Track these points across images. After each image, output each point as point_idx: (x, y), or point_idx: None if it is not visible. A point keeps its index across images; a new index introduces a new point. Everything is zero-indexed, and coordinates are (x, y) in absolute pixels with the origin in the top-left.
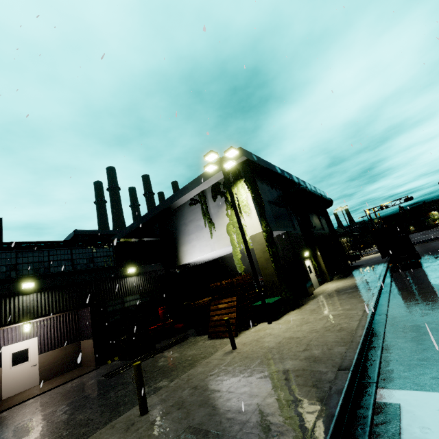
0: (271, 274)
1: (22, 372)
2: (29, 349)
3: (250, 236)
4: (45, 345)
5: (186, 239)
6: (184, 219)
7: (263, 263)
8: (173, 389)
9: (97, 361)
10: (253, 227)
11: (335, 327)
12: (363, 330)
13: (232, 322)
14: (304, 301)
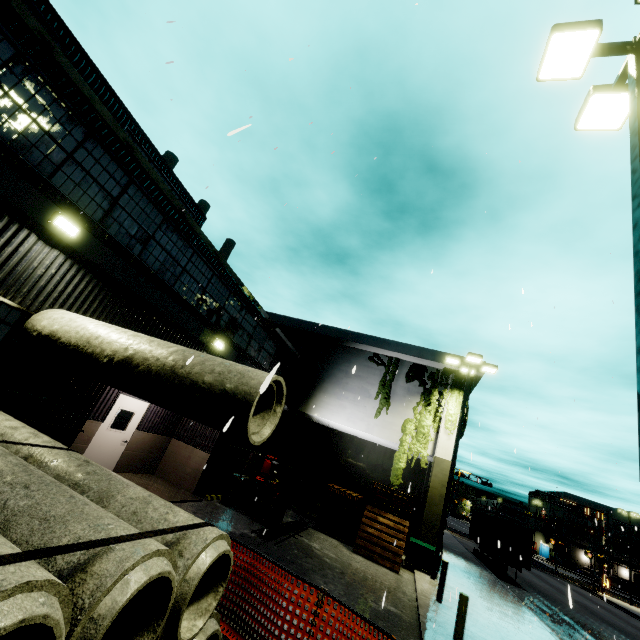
0: (438, 515)
1: (111, 442)
2: (134, 414)
3: (436, 457)
4: (148, 420)
5: (336, 390)
6: (349, 367)
7: (434, 497)
8: (440, 632)
9: (196, 487)
10: (446, 450)
11: None
12: None
13: (397, 551)
14: None
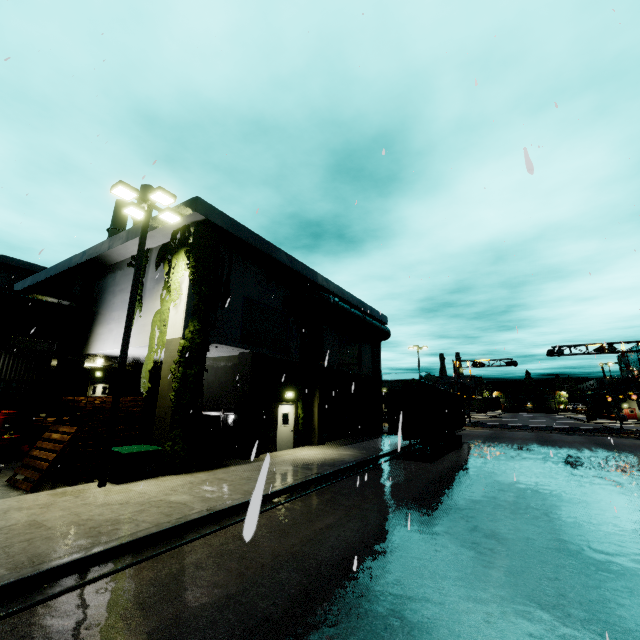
0: (167, 407)
1: None
2: None
3: (166, 340)
4: None
5: (106, 317)
6: (115, 285)
7: (164, 388)
8: None
9: None
10: (174, 327)
11: (112, 526)
12: (107, 546)
13: (43, 466)
14: (223, 465)
